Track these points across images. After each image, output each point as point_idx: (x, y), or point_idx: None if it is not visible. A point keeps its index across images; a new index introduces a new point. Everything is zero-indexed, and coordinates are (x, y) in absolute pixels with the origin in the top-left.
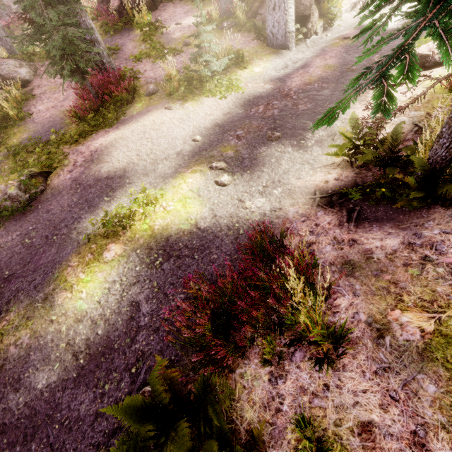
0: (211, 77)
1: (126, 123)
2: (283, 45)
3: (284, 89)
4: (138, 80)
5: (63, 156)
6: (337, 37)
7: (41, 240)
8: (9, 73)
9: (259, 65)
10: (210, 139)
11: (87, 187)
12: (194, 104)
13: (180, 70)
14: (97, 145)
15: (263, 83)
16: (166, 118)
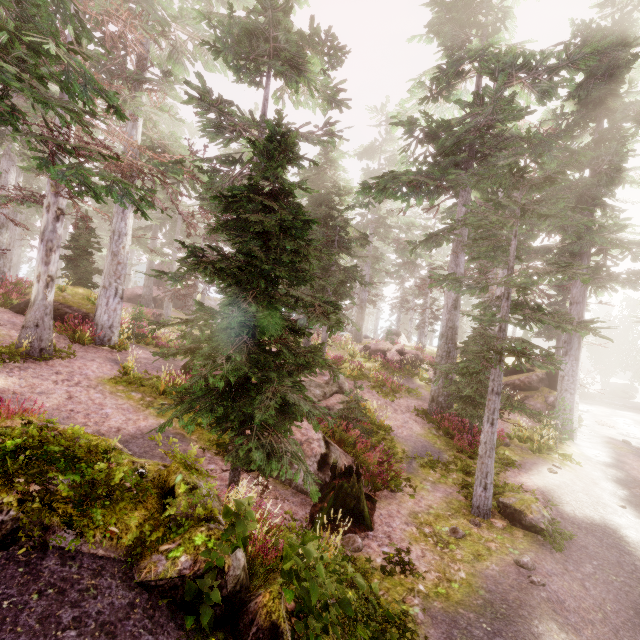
0: (556, 447)
1: (526, 468)
2: (569, 435)
3: (636, 478)
4: (478, 427)
5: (517, 487)
6: (608, 442)
7: (630, 581)
8: (341, 383)
9: (571, 446)
10: (634, 509)
11: (587, 529)
12: (572, 469)
13: (504, 430)
14: (533, 485)
15: (602, 466)
16: (568, 476)
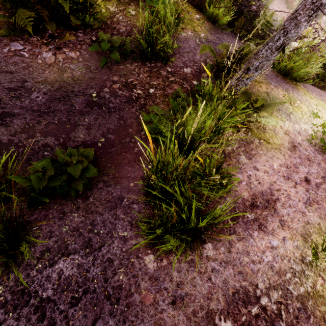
0: None
1: None
2: None
3: None
4: None
5: None
6: None
7: None
8: None
9: None
10: None
11: None
12: None
13: None
14: None
15: None
16: None
